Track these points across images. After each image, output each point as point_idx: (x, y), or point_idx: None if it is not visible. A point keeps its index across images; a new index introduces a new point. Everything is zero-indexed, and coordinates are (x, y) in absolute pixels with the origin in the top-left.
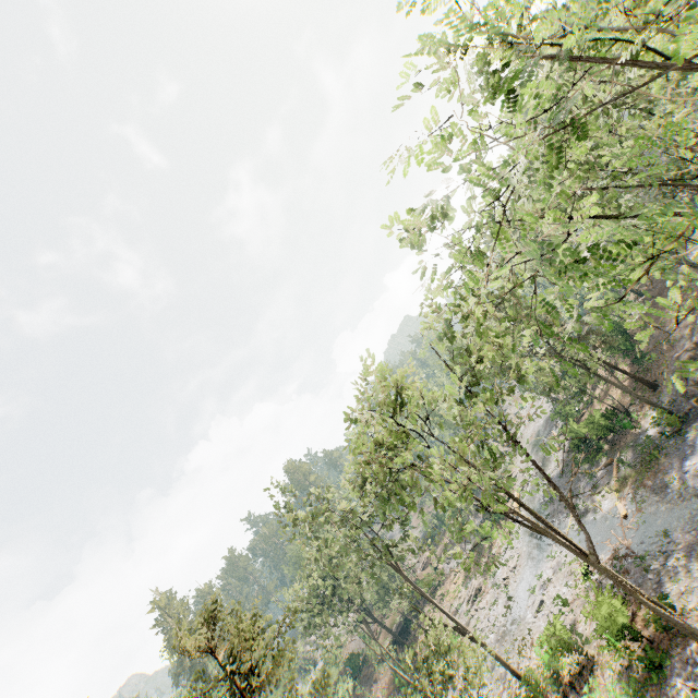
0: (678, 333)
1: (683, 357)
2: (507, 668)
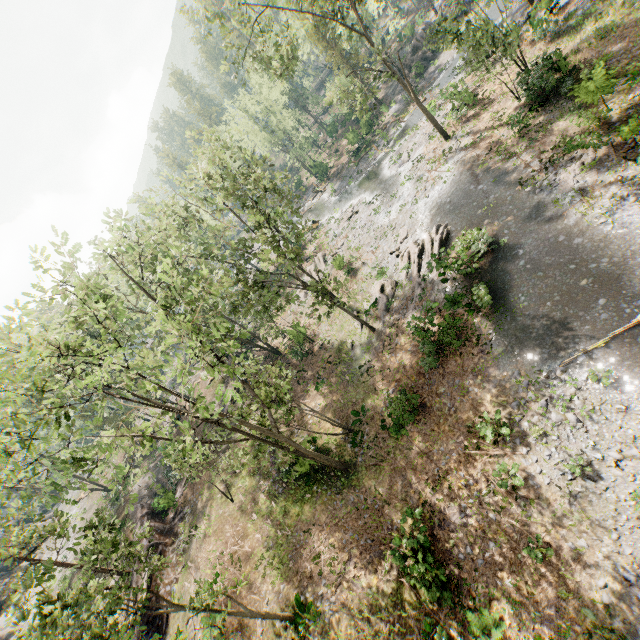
0: (380, 93)
1: (409, 57)
2: (439, 125)
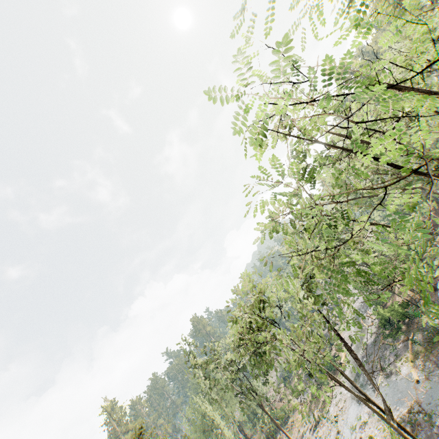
0: None
1: None
2: None
